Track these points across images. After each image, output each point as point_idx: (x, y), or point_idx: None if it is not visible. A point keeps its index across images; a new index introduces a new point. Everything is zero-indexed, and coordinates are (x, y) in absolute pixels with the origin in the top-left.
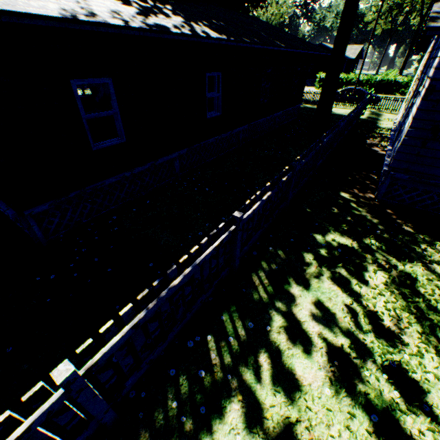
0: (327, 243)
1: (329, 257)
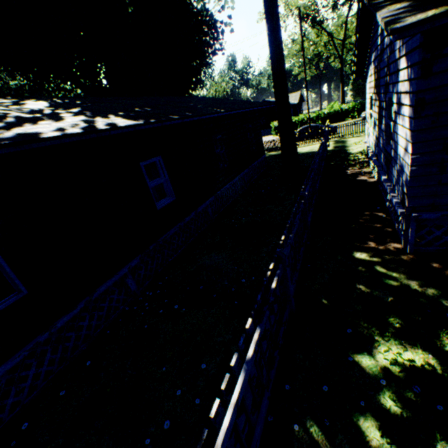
0: (385, 372)
1: (410, 419)
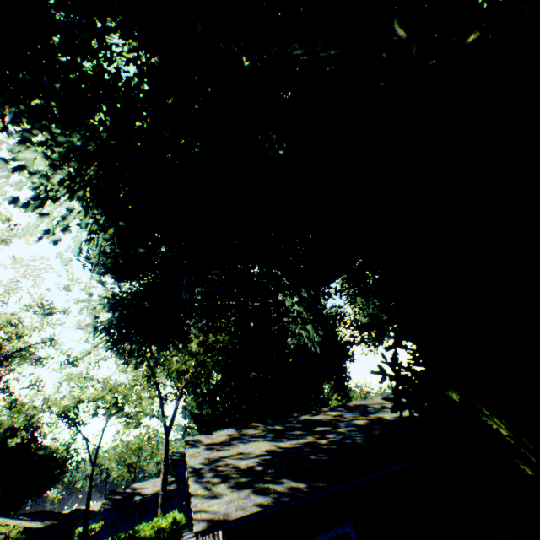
0: None
1: None
